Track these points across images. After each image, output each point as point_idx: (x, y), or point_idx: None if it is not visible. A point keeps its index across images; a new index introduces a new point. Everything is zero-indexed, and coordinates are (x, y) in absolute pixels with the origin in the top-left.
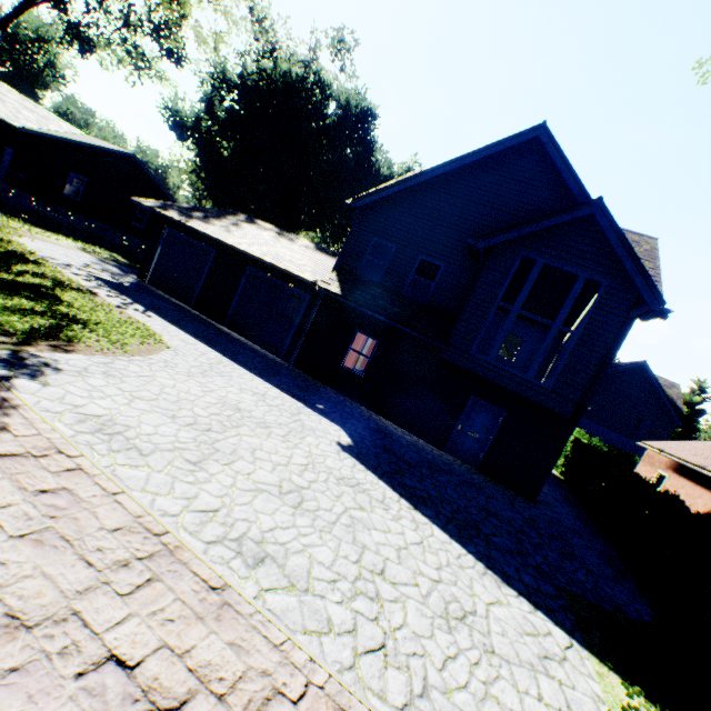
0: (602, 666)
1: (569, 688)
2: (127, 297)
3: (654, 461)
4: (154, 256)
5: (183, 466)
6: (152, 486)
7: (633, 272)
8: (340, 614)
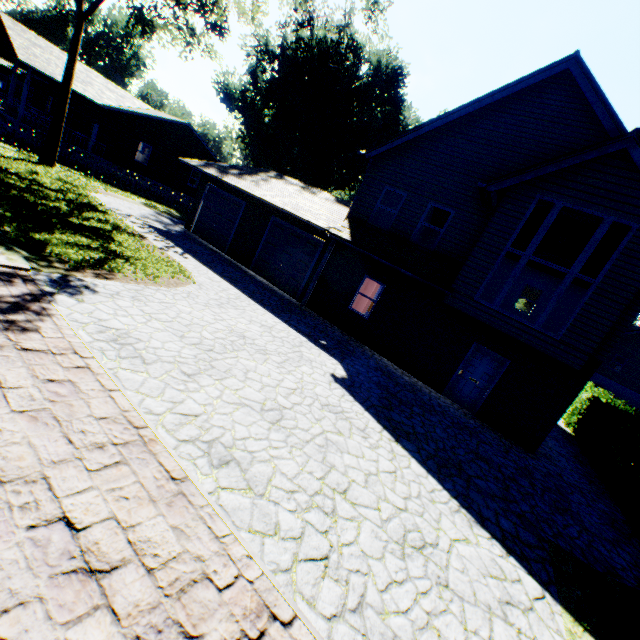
0: (577, 625)
1: (528, 639)
2: (170, 241)
3: None
4: (198, 209)
5: (178, 376)
6: (145, 388)
7: None
8: (289, 522)
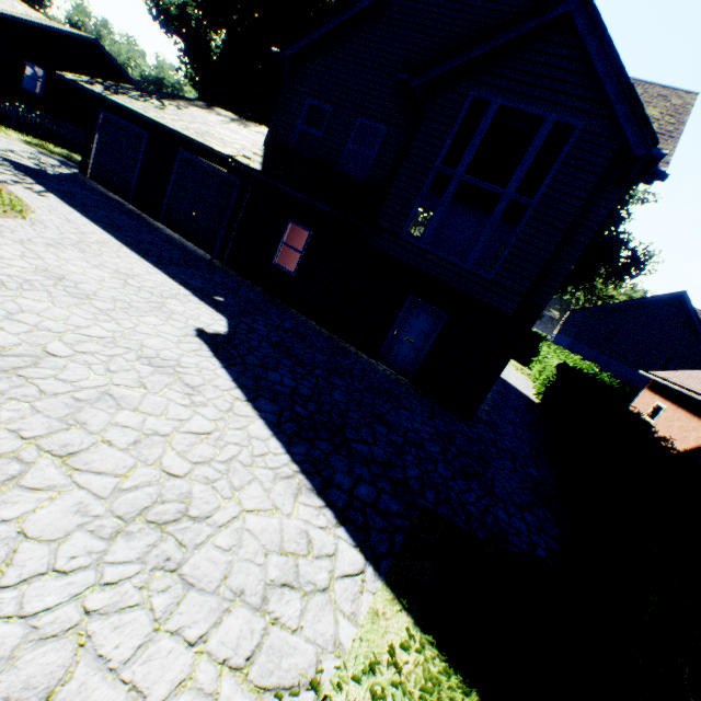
0: (394, 604)
1: (285, 631)
2: (31, 179)
3: (656, 392)
4: (93, 145)
5: None
6: None
7: (618, 99)
8: None
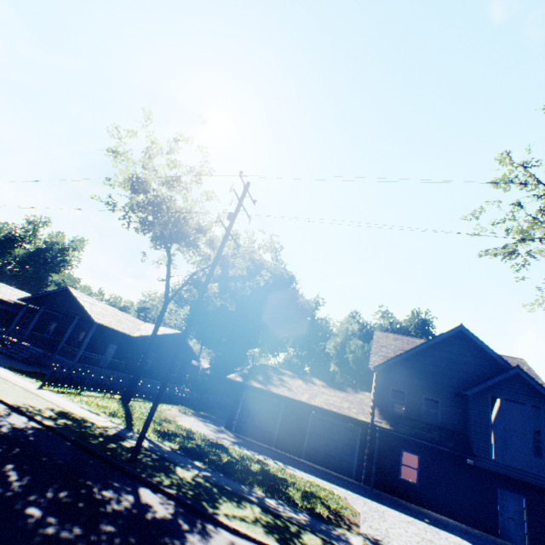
0: None
1: None
2: (263, 454)
3: None
4: (237, 410)
5: None
6: None
7: None
8: None
